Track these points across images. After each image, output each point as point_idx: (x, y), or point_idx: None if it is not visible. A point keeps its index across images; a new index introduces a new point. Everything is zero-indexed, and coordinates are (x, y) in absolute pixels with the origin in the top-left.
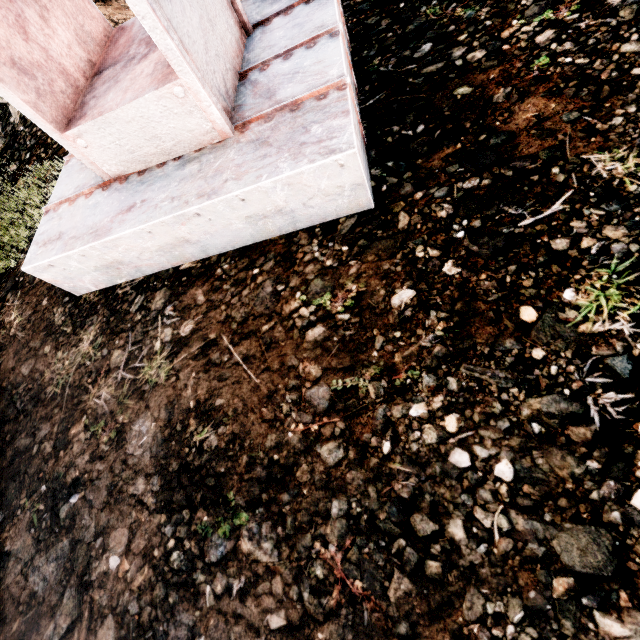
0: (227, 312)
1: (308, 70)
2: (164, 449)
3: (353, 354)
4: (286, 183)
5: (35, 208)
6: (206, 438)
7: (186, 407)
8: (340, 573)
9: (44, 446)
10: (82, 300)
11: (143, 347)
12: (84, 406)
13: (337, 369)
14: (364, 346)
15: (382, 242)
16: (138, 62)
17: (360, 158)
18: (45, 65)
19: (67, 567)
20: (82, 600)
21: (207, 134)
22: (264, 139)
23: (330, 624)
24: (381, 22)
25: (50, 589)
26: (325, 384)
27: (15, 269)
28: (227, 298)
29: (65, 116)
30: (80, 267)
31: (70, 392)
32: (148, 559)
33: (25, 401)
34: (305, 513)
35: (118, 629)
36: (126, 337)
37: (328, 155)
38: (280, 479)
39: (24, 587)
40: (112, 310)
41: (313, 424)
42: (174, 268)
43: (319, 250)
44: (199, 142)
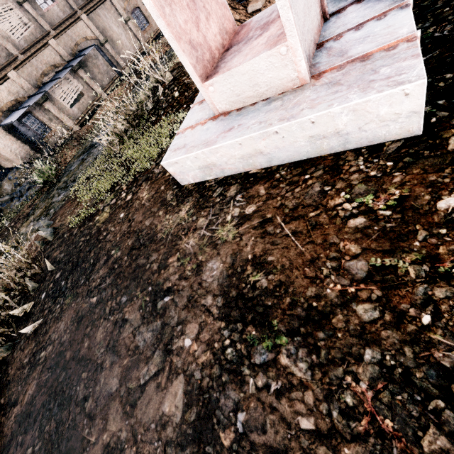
0: (281, 201)
1: (378, 33)
2: (227, 281)
3: (393, 241)
4: (352, 109)
5: (164, 138)
6: (258, 280)
7: (245, 258)
8: (370, 407)
9: (153, 265)
10: (184, 188)
11: (219, 218)
12: (178, 247)
13: (376, 250)
14: (405, 236)
15: (429, 159)
16: (255, 39)
17: (425, 88)
18: (203, 45)
19: (158, 337)
20: (165, 359)
21: (291, 81)
22: (336, 81)
23: (357, 445)
24: (437, 2)
25: (147, 347)
26: (363, 260)
27: (148, 170)
28: (282, 192)
29: (206, 74)
30: (191, 165)
31: (171, 238)
32: (210, 347)
33: (145, 239)
34: (338, 351)
35: (186, 384)
36: (208, 211)
37: (396, 86)
38: (317, 320)
39: (132, 341)
40: (201, 194)
41: (350, 287)
42: (245, 172)
43: (364, 164)
44: (284, 87)
